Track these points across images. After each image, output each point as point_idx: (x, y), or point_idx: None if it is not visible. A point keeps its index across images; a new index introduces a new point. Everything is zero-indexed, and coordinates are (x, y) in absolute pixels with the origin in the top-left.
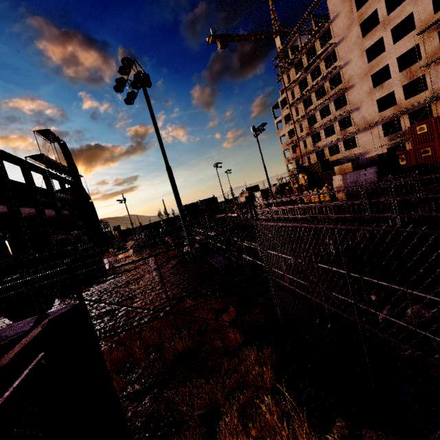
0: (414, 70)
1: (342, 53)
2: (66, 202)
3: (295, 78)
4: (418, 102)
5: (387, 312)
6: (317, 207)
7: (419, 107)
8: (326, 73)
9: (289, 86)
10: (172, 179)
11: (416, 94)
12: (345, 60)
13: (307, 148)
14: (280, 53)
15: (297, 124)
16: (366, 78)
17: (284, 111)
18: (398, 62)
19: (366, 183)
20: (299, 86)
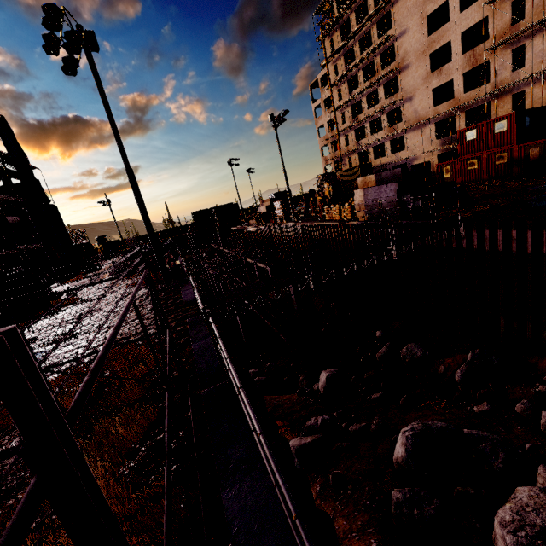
0: (478, 53)
1: (399, 18)
2: (13, 204)
3: (340, 46)
4: (477, 98)
5: (385, 350)
6: (307, 233)
7: (478, 104)
8: (377, 45)
9: (332, 58)
10: (134, 186)
11: (481, 86)
12: (402, 28)
13: (349, 146)
14: (323, 5)
15: (339, 113)
16: (423, 56)
17: (324, 93)
18: (462, 39)
19: (387, 202)
20: (344, 58)
